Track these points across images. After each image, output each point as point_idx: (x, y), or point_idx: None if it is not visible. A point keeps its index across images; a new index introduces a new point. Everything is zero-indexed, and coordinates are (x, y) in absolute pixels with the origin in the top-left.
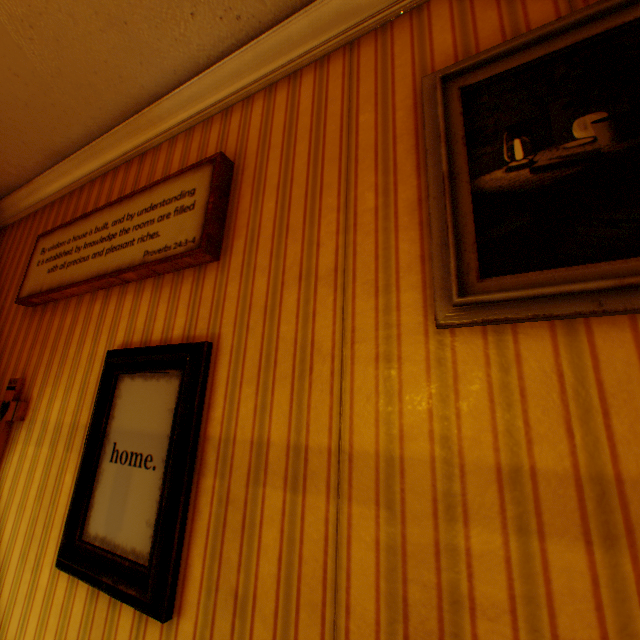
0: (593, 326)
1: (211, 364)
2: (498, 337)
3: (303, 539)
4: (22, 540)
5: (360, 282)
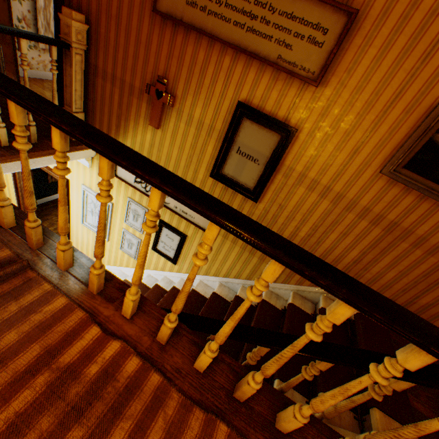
0: (411, 192)
1: (293, 139)
2: (391, 183)
3: (306, 201)
4: (184, 161)
5: (369, 143)
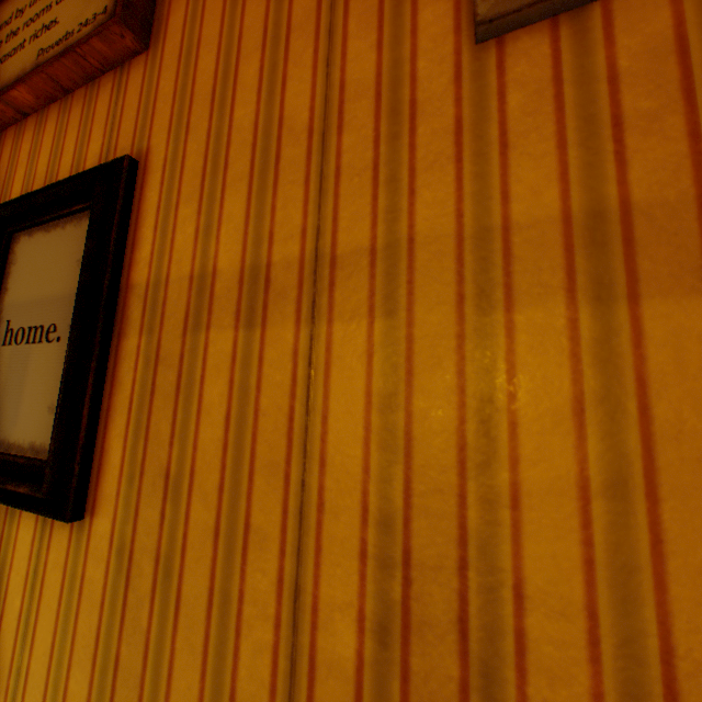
0: None
1: (136, 191)
2: (578, 28)
3: (261, 386)
4: None
5: (355, 15)
